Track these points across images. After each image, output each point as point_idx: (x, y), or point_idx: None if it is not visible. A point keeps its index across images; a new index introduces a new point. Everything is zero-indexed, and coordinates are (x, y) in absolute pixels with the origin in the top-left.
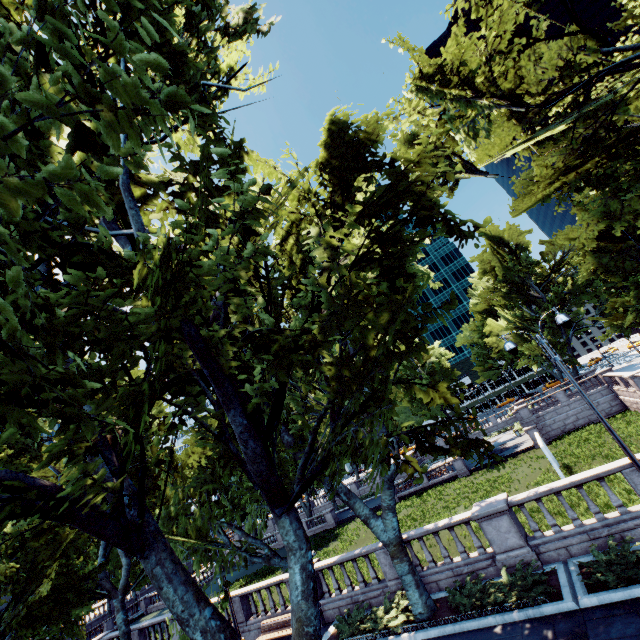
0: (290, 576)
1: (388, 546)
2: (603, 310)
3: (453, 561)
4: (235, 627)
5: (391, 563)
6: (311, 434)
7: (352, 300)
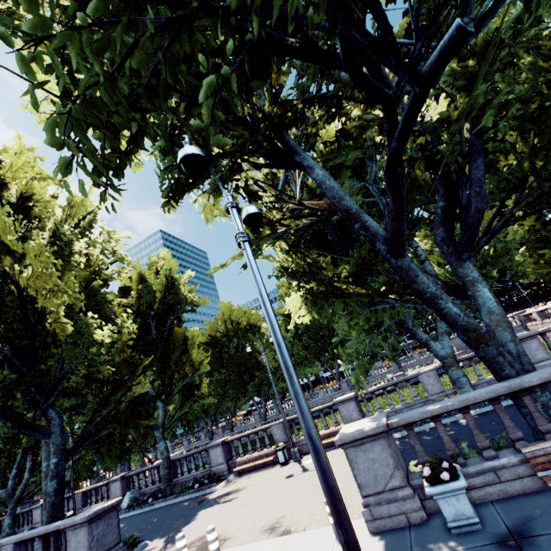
0: (480, 295)
1: (446, 359)
2: (513, 274)
3: (486, 378)
4: (290, 438)
5: (433, 383)
6: (499, 202)
7: (547, 108)
